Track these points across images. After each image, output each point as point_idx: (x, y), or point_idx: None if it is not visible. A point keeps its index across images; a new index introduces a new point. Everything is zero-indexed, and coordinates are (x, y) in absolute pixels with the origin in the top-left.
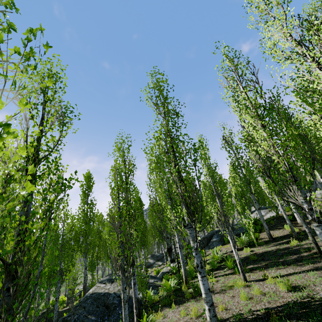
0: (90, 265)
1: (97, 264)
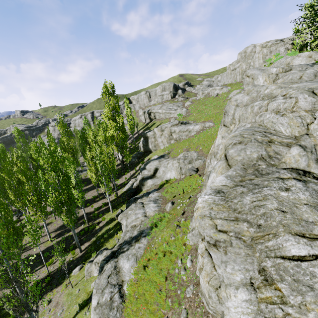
0: None
1: None
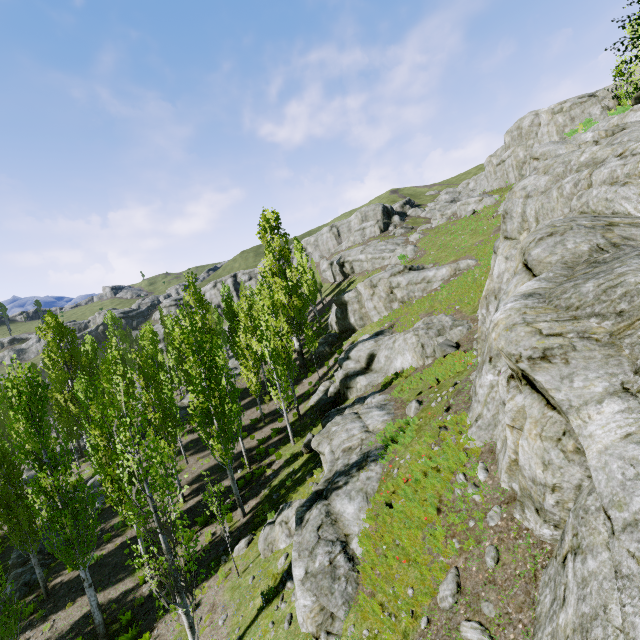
0: None
1: None
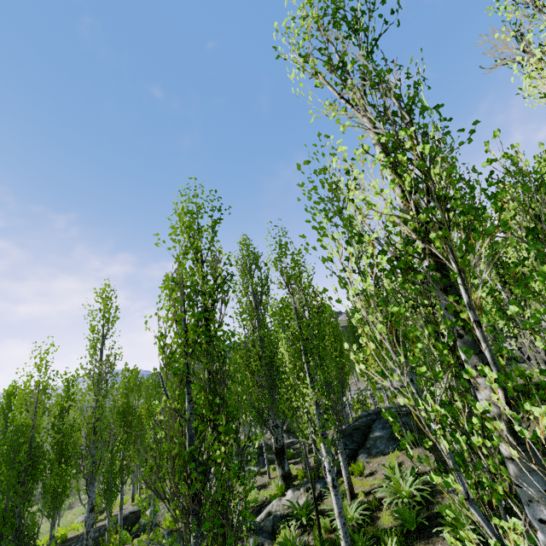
0: (105, 491)
1: (122, 483)
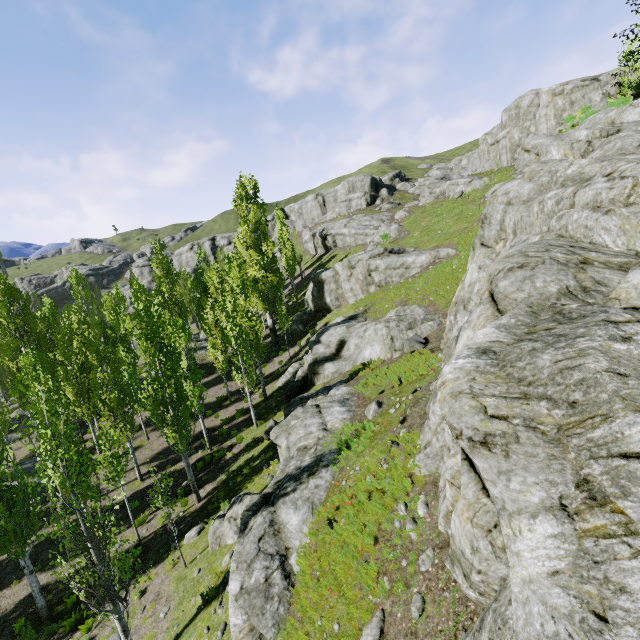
0: None
1: None
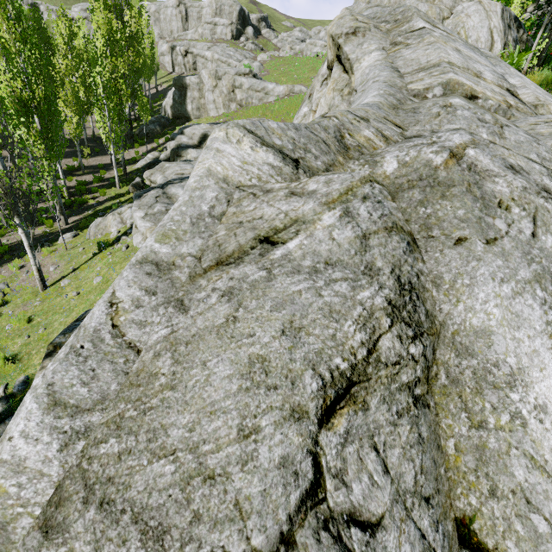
0: None
1: None
